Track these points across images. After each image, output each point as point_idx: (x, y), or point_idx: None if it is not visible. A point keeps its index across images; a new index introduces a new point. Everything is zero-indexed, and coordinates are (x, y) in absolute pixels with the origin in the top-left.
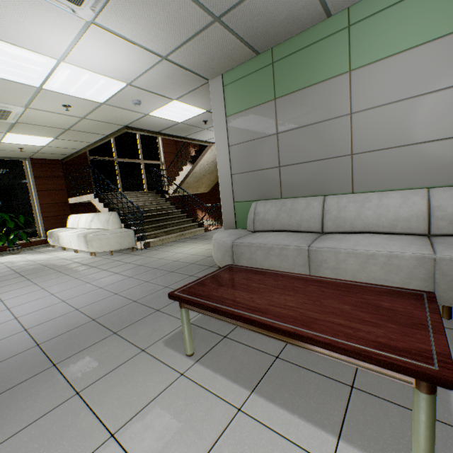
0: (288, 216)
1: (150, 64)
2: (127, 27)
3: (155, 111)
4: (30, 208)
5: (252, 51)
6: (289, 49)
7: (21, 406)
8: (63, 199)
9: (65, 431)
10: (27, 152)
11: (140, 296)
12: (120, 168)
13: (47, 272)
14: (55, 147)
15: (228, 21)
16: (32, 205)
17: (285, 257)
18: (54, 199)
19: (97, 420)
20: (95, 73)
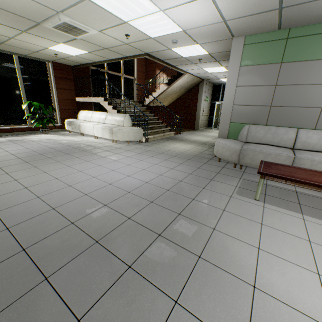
0: (272, 137)
1: (211, 23)
2: (226, 2)
3: (177, 48)
4: (51, 101)
5: (277, 27)
6: (303, 32)
7: (204, 213)
8: (72, 97)
9: (239, 222)
10: (56, 57)
11: (189, 171)
12: (108, 78)
13: (99, 150)
14: (80, 57)
15: (285, 11)
16: (52, 99)
17: (278, 159)
18: (66, 97)
19: (247, 219)
20: (172, 21)
